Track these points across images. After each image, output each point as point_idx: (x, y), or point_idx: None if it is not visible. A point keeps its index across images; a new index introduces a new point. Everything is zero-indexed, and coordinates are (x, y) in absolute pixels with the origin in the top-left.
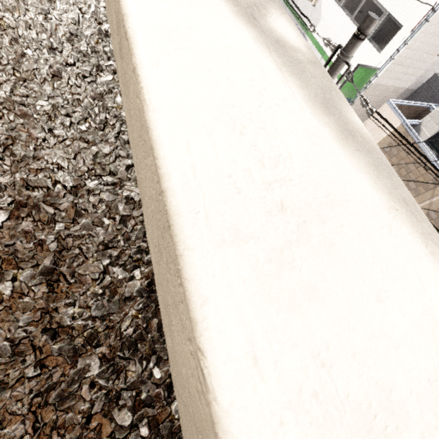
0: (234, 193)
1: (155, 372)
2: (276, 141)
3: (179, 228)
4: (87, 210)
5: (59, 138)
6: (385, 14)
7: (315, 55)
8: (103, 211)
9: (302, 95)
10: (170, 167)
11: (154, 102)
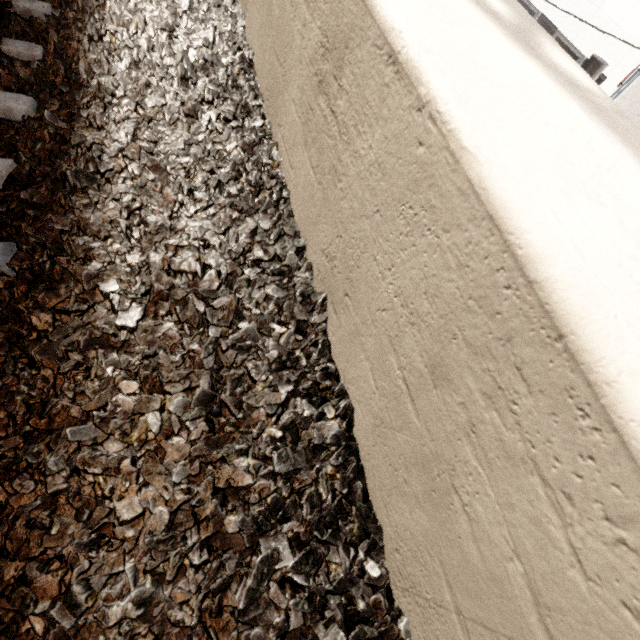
0: (637, 290)
1: (369, 567)
2: (639, 218)
3: (598, 339)
4: (251, 310)
5: (202, 204)
6: (581, 61)
7: None
8: (270, 313)
9: (631, 156)
10: (547, 245)
11: (486, 151)
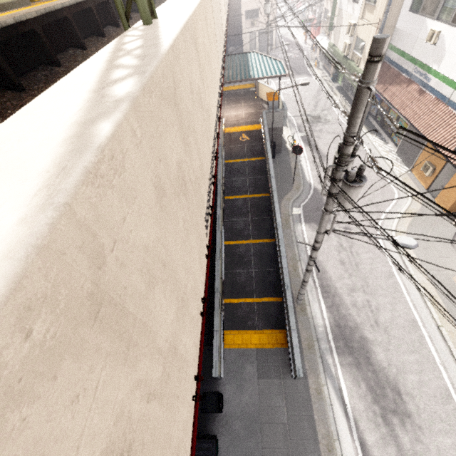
0: None
1: None
2: (18, 145)
3: None
4: None
5: None
6: None
7: (444, 90)
8: None
9: (74, 120)
10: None
11: None
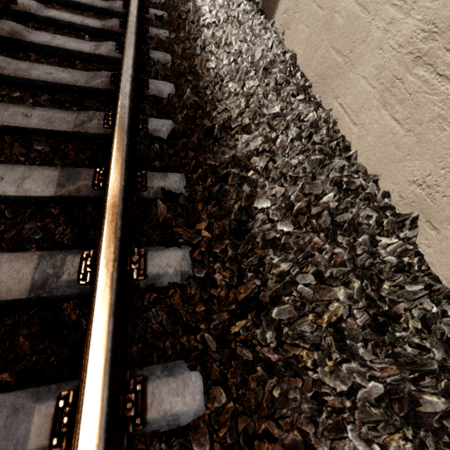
0: None
1: None
2: None
3: None
4: (361, 225)
5: (300, 149)
6: None
7: None
8: (371, 228)
9: None
10: None
11: None
